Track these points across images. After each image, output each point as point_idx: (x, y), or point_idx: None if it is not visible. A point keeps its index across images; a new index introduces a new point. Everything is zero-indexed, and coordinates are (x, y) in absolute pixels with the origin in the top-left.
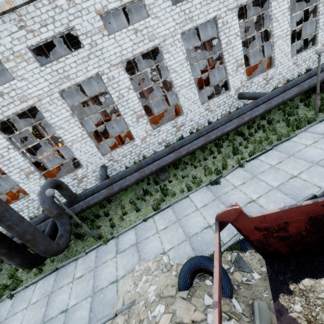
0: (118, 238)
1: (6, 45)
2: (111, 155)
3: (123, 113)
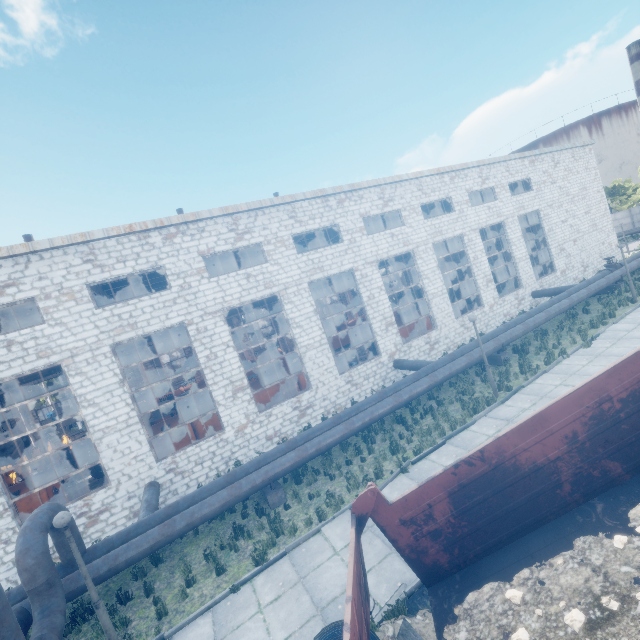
0: None
1: (55, 279)
2: (173, 460)
3: (211, 383)
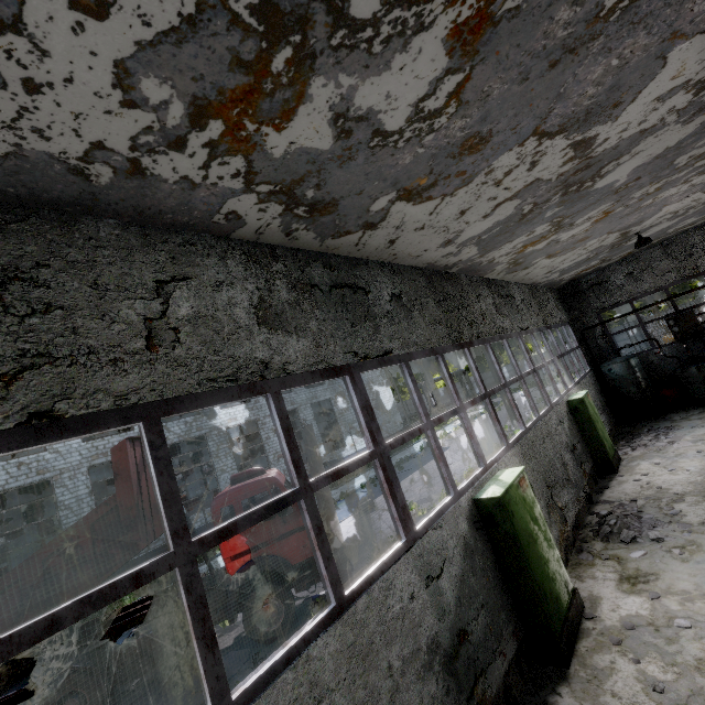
0: None
1: None
2: None
3: None
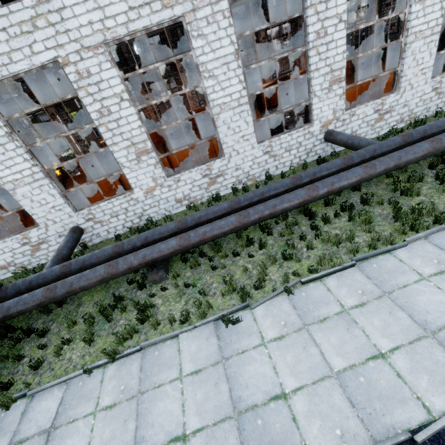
0: (32, 400)
1: None
2: (89, 212)
3: (110, 143)
